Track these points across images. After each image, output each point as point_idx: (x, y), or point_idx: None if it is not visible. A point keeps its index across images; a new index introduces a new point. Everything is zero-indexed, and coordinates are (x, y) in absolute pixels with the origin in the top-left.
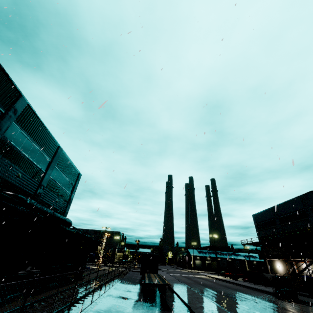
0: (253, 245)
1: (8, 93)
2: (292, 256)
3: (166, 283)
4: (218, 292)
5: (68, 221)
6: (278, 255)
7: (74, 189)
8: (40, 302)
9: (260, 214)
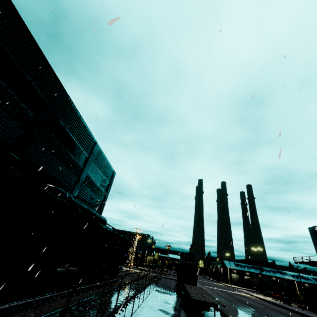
0: (310, 264)
1: (50, 84)
2: None
3: (217, 303)
4: None
5: (103, 219)
6: None
7: (108, 187)
8: (78, 306)
9: None
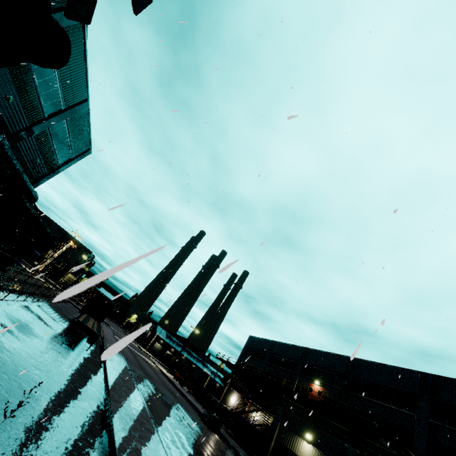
0: (227, 365)
1: None
2: (252, 396)
3: (99, 334)
4: (150, 381)
5: (34, 195)
6: (240, 388)
7: (69, 163)
8: None
9: (257, 340)
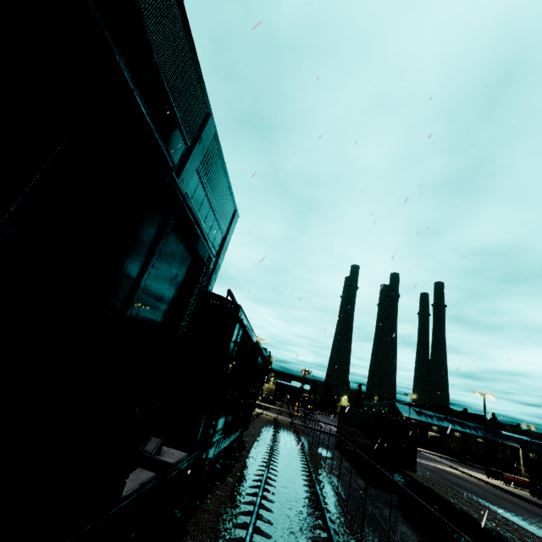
0: None
1: None
2: None
3: None
4: None
5: None
6: None
7: (224, 244)
8: None
9: None
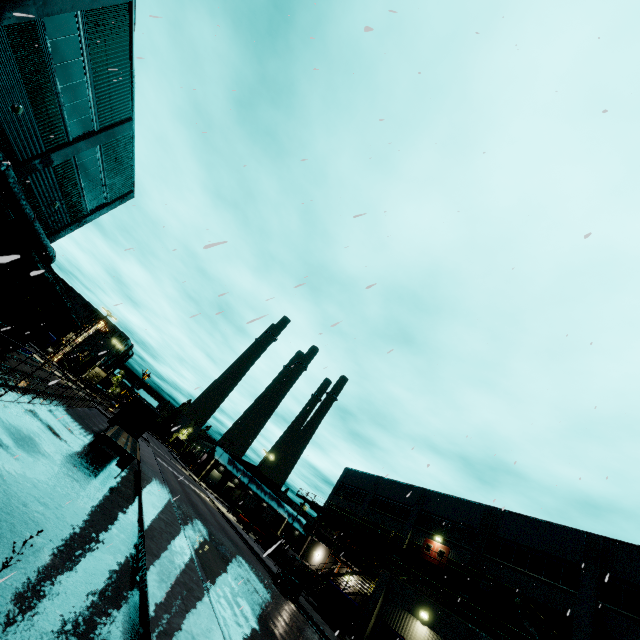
0: (312, 506)
1: None
2: (345, 552)
3: (135, 455)
4: (203, 524)
5: (51, 253)
6: (329, 540)
7: (102, 209)
8: None
9: (357, 474)
